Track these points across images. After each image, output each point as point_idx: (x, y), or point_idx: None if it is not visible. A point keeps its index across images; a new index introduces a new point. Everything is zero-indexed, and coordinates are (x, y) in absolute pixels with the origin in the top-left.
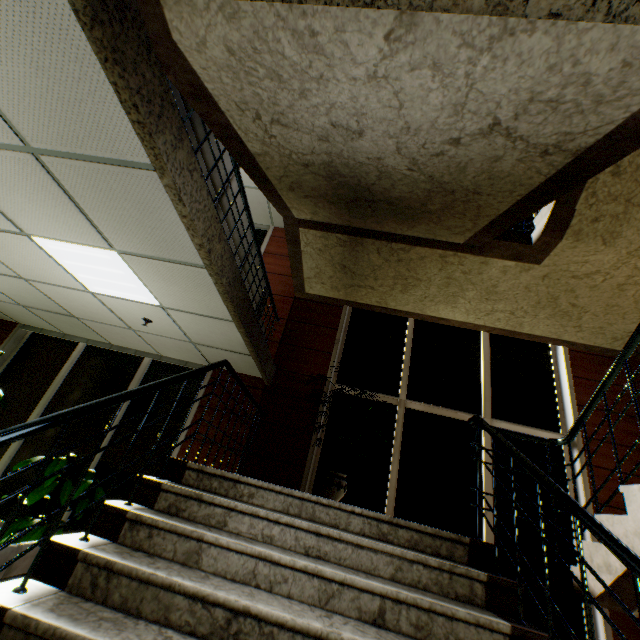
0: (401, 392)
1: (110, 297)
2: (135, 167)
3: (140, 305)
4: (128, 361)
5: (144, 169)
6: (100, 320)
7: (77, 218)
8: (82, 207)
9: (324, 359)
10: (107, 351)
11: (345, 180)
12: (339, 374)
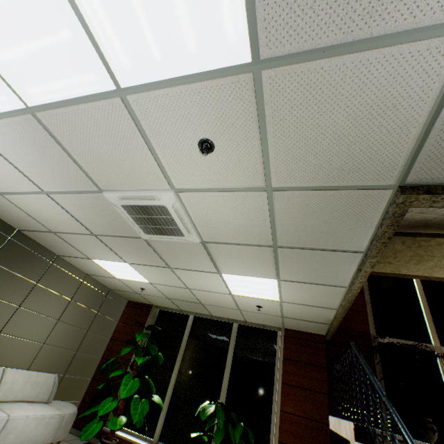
0: (433, 340)
1: (243, 296)
2: (341, 251)
3: (262, 300)
4: (222, 326)
5: (348, 252)
6: (219, 305)
7: (268, 268)
8: (279, 264)
9: (362, 316)
10: (207, 319)
11: (426, 222)
12: (375, 327)
